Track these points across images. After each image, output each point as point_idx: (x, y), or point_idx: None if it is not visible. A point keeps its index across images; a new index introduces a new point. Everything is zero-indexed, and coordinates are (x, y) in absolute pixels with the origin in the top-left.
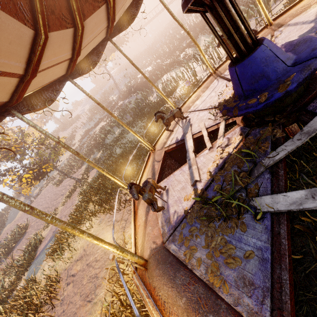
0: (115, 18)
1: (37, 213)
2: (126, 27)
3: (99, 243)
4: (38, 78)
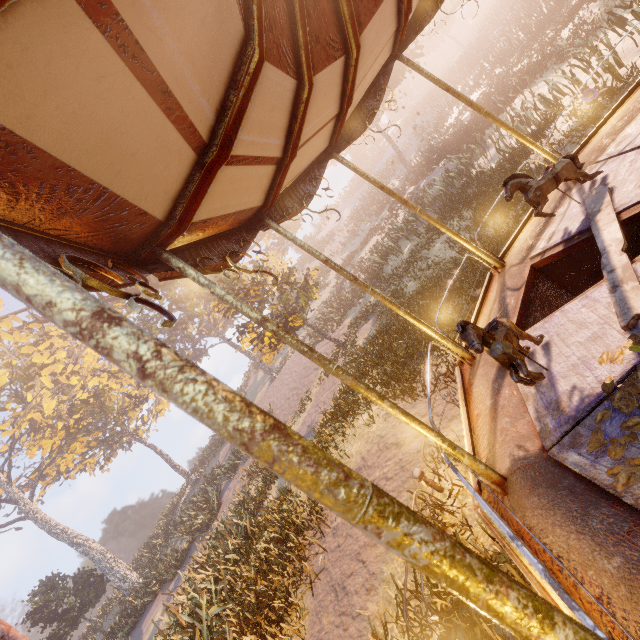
0: (411, 5)
1: (318, 357)
2: (431, 17)
3: (409, 422)
4: (295, 160)
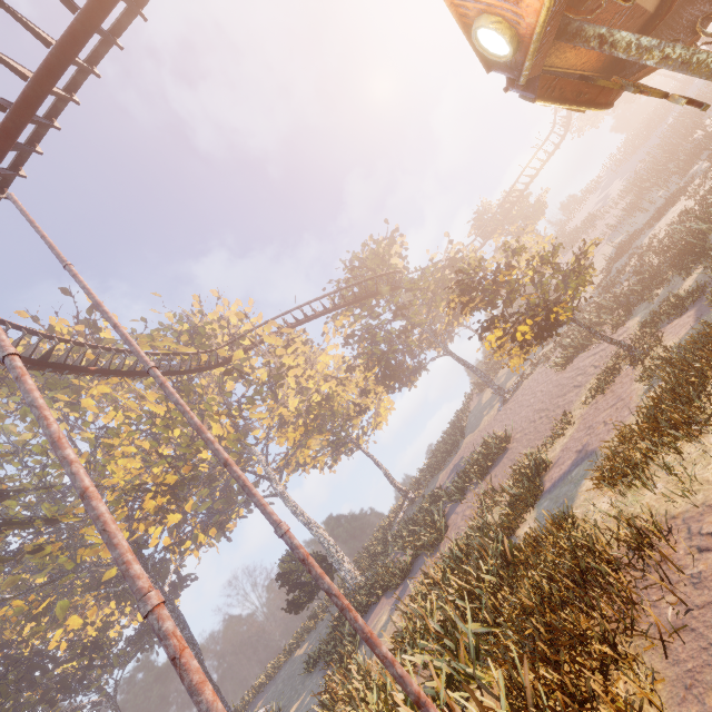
0: None
1: None
2: None
3: None
4: None
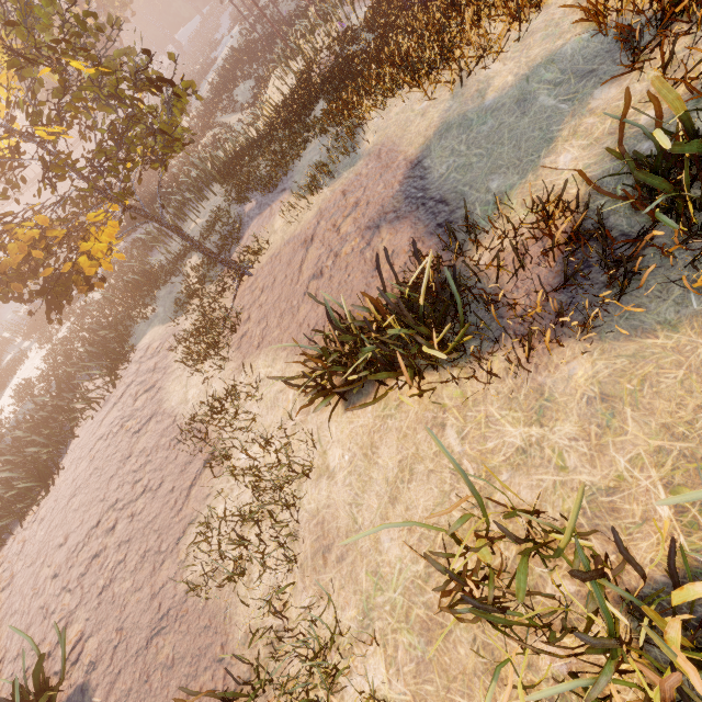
0: None
1: None
2: None
3: None
4: None
